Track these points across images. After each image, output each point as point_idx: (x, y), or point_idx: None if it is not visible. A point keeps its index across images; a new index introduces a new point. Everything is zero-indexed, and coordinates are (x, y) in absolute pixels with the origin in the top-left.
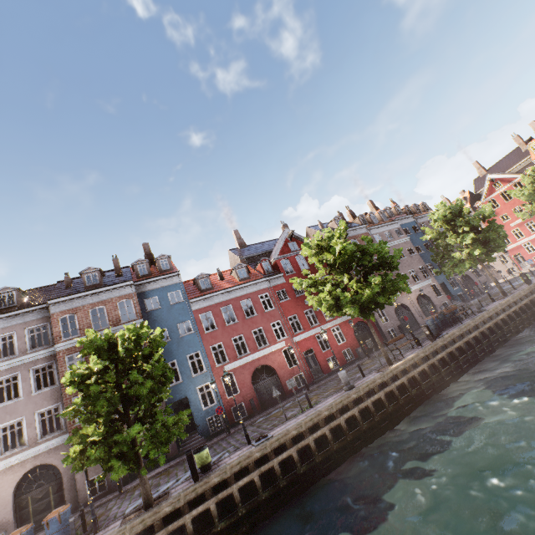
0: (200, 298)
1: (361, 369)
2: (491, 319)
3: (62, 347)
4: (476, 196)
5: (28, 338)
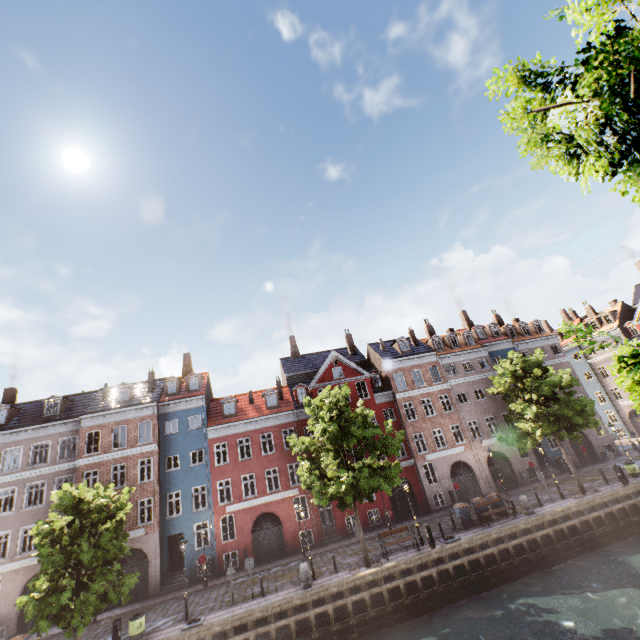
0: (218, 427)
1: (335, 561)
2: (530, 532)
3: (83, 462)
4: (633, 310)
5: (59, 448)
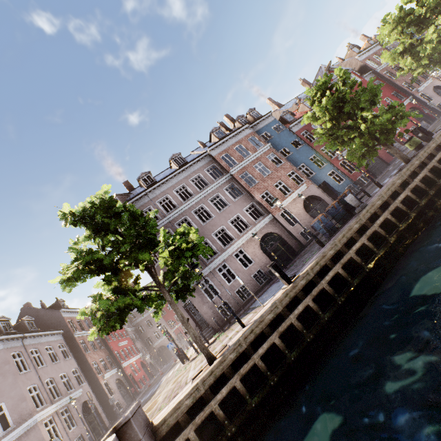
0: (295, 123)
1: None
2: None
3: (234, 171)
4: None
5: (209, 175)
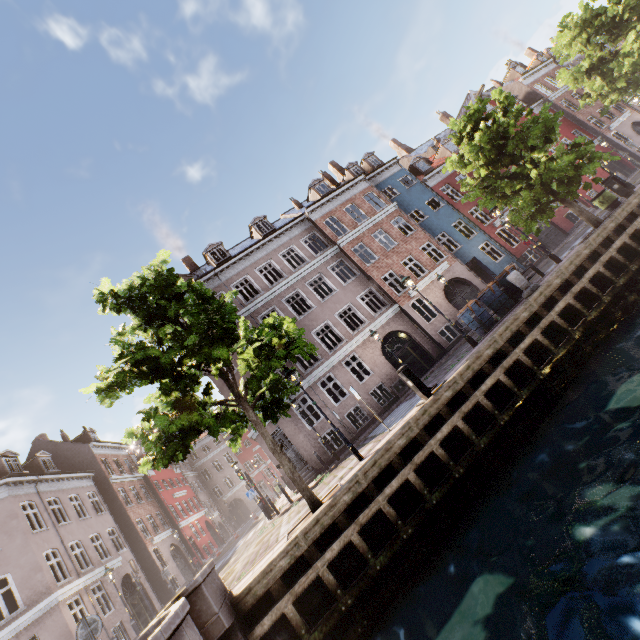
0: (431, 174)
1: None
2: None
3: (343, 243)
4: None
5: (307, 248)
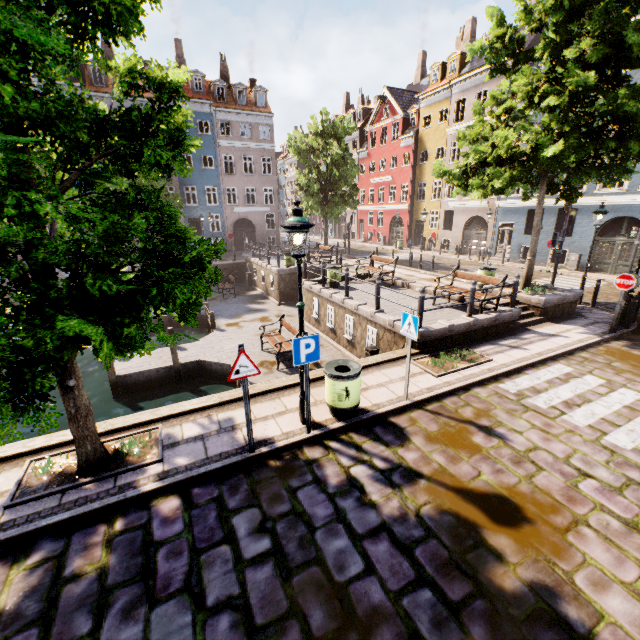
0: None
1: None
2: None
3: None
4: None
5: None
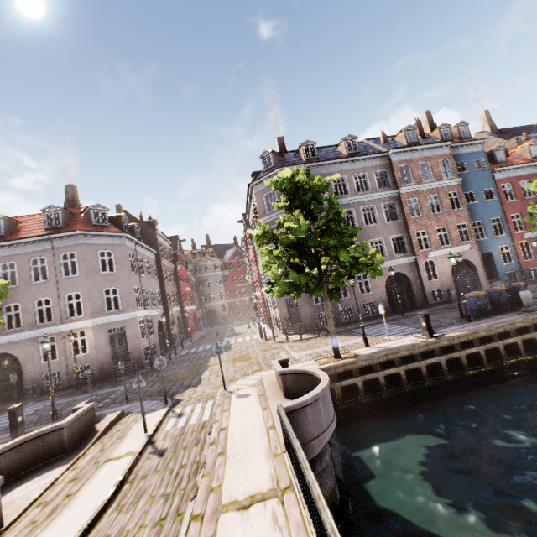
0: (503, 169)
1: None
2: None
3: (404, 191)
4: None
5: (375, 180)
